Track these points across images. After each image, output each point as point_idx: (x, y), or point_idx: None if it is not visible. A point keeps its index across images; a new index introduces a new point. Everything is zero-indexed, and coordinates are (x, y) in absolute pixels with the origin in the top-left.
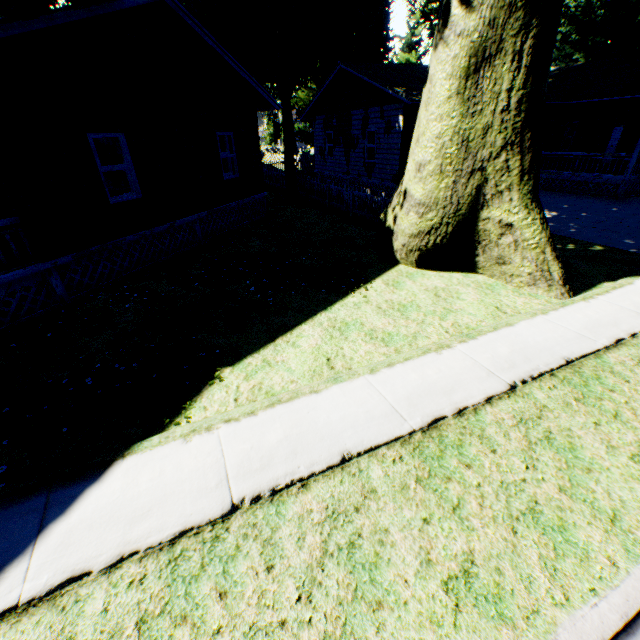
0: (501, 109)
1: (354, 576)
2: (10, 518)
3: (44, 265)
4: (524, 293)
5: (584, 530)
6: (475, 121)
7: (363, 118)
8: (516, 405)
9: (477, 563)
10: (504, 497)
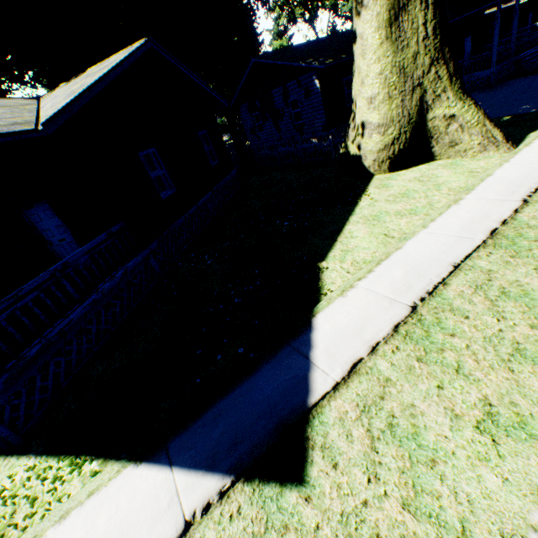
0: (422, 38)
1: (519, 302)
2: (281, 361)
3: (146, 251)
4: (480, 158)
5: None
6: (405, 53)
7: (283, 93)
8: (536, 207)
9: None
10: None
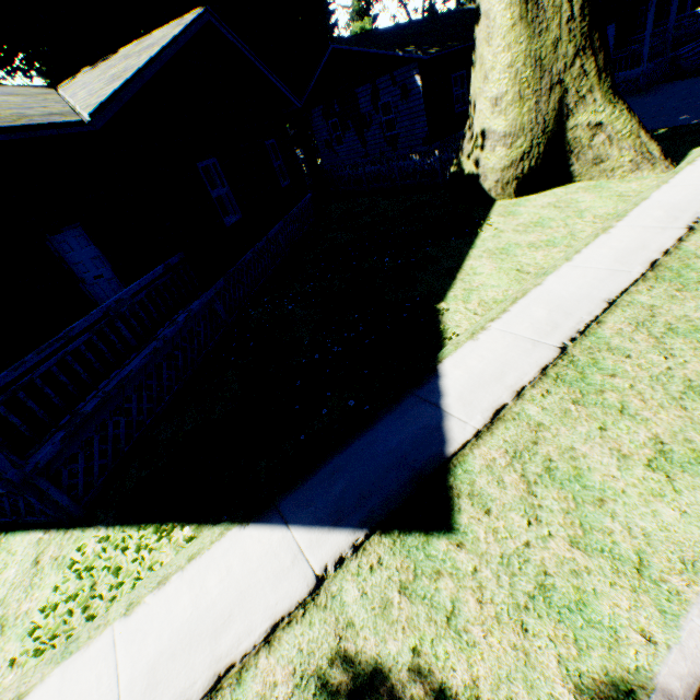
0: (566, 20)
1: (689, 338)
2: (405, 411)
3: (210, 292)
4: (631, 180)
5: None
6: (543, 39)
7: (371, 92)
8: None
9: None
10: None
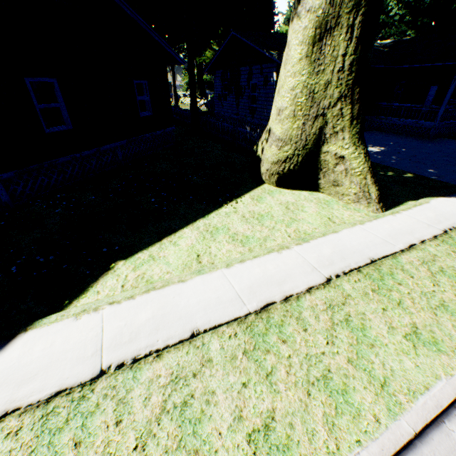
0: (338, 69)
1: (181, 429)
2: None
3: None
4: (350, 208)
5: (360, 393)
6: (319, 78)
7: (248, 73)
8: (328, 294)
9: (276, 419)
10: (306, 366)
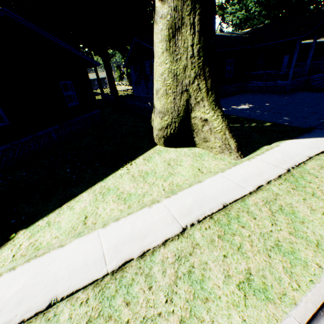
0: (190, 56)
1: None
2: None
3: None
4: (218, 157)
5: None
6: (178, 64)
7: (150, 65)
8: (180, 245)
9: None
10: None
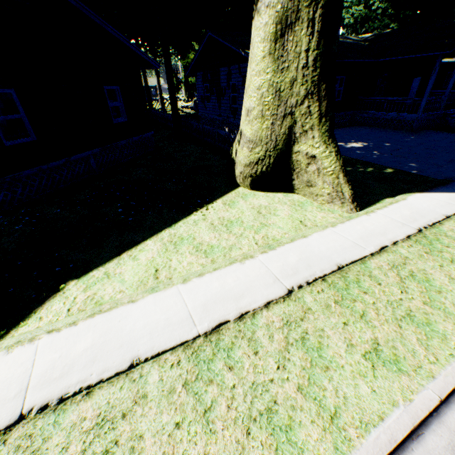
0: (302, 66)
1: None
2: None
3: None
4: (325, 209)
5: (306, 429)
6: (284, 76)
7: (227, 74)
8: (287, 308)
9: None
10: (251, 398)
